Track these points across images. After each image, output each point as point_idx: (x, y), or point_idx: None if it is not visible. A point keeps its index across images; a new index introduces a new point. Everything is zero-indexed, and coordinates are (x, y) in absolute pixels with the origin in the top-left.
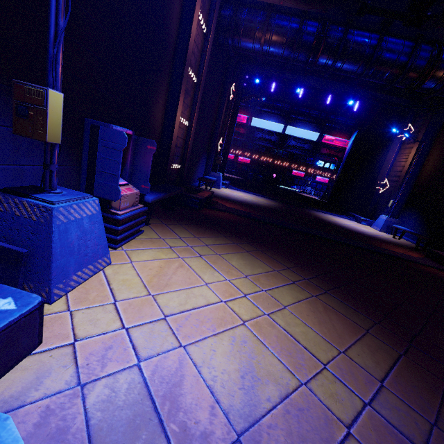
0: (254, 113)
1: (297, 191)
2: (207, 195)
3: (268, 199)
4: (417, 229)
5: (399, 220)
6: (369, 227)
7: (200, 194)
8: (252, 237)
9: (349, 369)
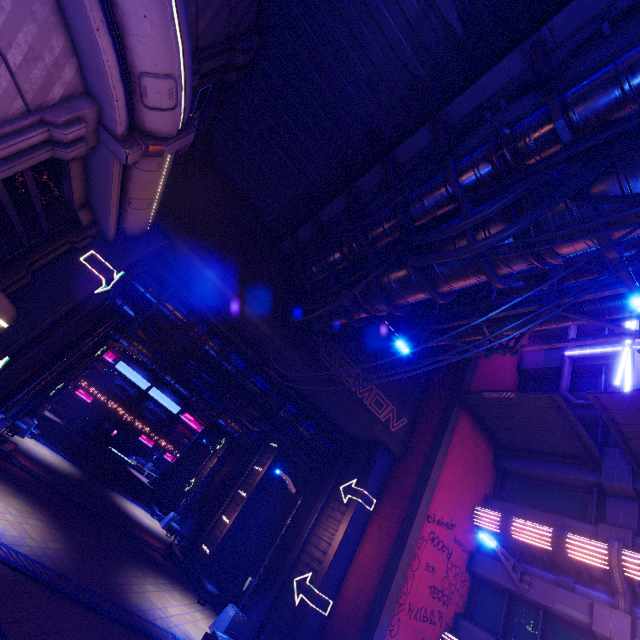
0: (126, 358)
1: (133, 464)
2: (11, 449)
3: (75, 466)
4: (190, 530)
5: (185, 521)
6: (158, 522)
7: (6, 446)
8: (31, 493)
9: (42, 543)
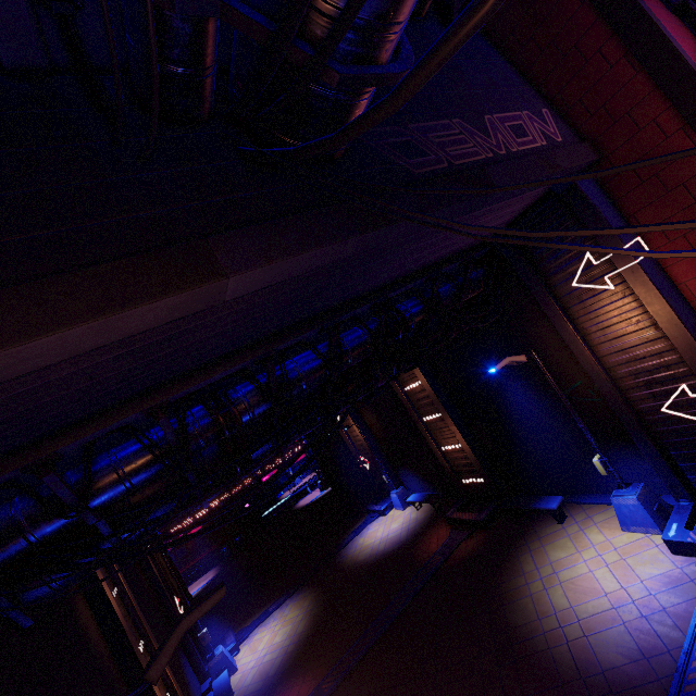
0: None
1: (289, 497)
2: None
3: (295, 596)
4: (420, 482)
5: (404, 481)
6: (394, 511)
7: None
8: None
9: None
